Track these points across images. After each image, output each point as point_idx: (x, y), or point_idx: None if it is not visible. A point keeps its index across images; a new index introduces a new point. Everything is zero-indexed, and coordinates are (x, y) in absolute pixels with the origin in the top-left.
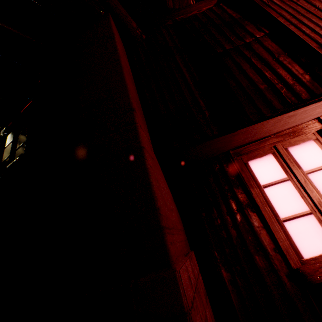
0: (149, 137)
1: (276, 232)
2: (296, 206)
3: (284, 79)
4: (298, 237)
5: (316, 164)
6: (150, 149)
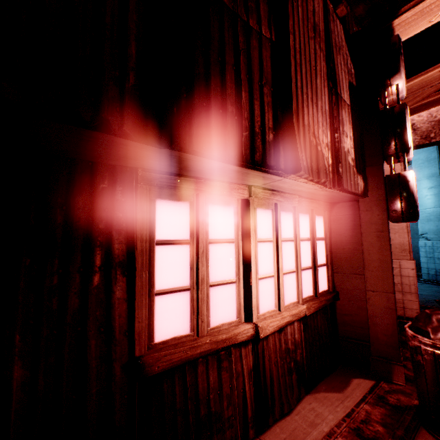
0: None
1: (140, 309)
2: (180, 278)
3: (254, 119)
4: (161, 316)
5: (223, 235)
6: None
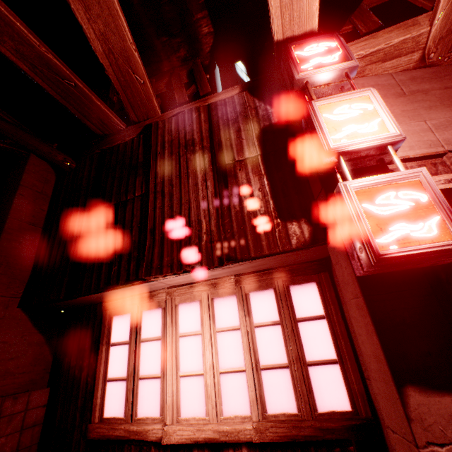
0: (23, 290)
1: (97, 389)
2: (121, 370)
3: (123, 254)
4: (109, 398)
5: (151, 334)
6: (1, 310)
